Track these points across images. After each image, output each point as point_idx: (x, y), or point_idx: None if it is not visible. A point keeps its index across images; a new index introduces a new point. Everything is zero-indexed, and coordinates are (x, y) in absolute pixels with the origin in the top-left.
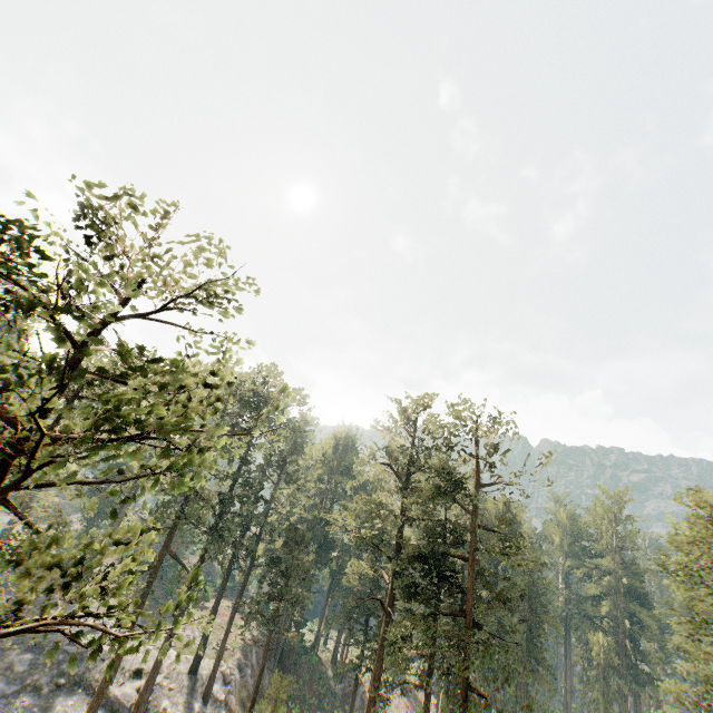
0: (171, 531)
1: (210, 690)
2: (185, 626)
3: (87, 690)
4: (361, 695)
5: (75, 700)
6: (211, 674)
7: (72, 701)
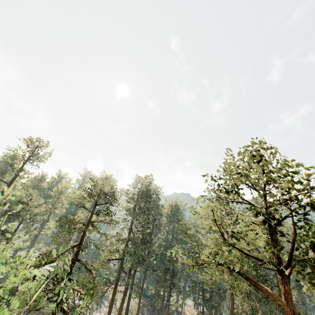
0: (122, 260)
1: None
2: None
3: None
4: None
5: None
6: None
7: None
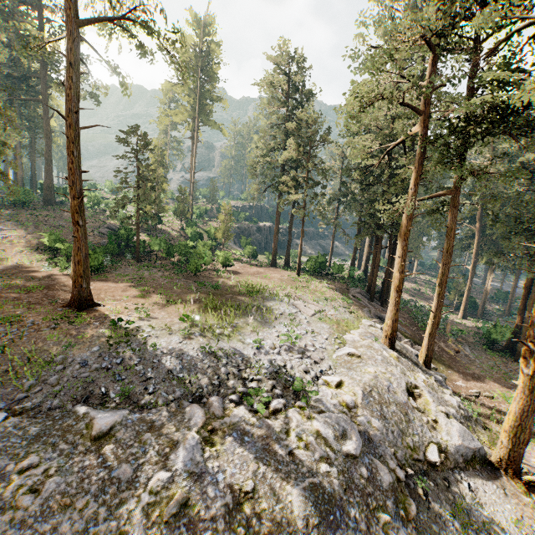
0: None
1: (432, 357)
2: (301, 302)
3: (419, 471)
4: None
5: (443, 505)
6: (429, 343)
7: (446, 511)
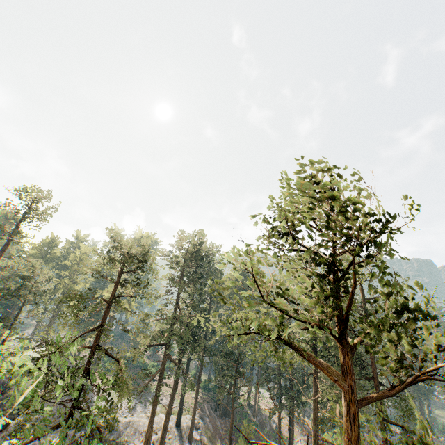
0: (167, 345)
1: (192, 435)
2: (162, 397)
3: None
4: (268, 422)
5: None
6: (191, 425)
7: None
